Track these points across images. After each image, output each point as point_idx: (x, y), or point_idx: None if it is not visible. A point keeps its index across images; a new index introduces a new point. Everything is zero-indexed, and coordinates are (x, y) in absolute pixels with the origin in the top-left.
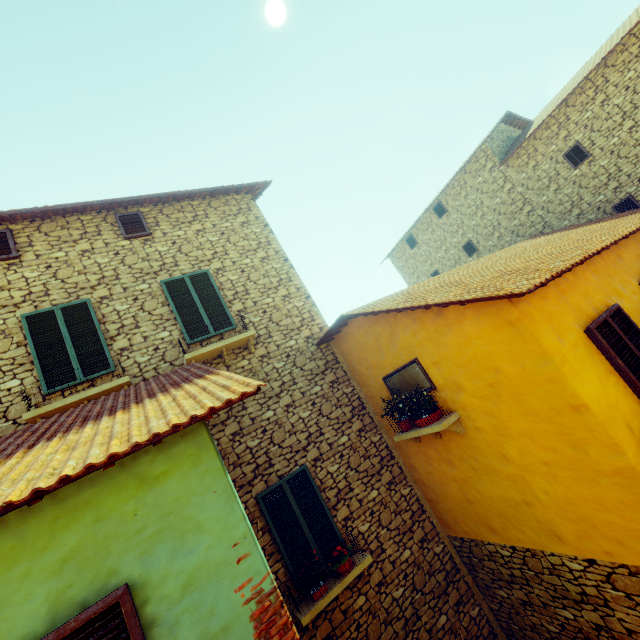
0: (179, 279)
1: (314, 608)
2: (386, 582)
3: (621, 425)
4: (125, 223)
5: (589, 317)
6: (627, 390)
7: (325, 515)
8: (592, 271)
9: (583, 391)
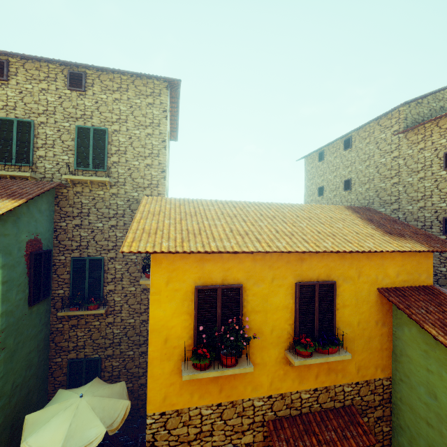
0: (87, 128)
1: (66, 312)
2: (113, 324)
3: (161, 336)
4: (72, 78)
5: (211, 282)
6: (190, 326)
7: (100, 283)
8: (256, 259)
9: (153, 311)
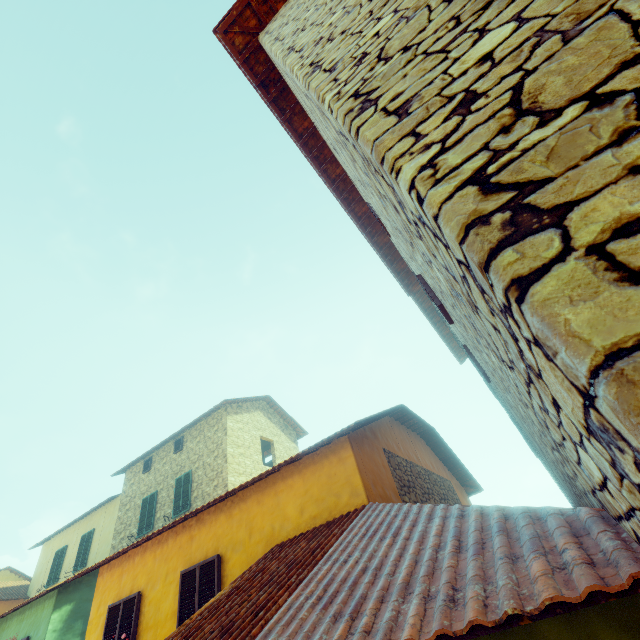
0: (181, 477)
1: None
2: None
3: None
4: (176, 445)
5: (124, 596)
6: None
7: None
8: (157, 554)
9: None
